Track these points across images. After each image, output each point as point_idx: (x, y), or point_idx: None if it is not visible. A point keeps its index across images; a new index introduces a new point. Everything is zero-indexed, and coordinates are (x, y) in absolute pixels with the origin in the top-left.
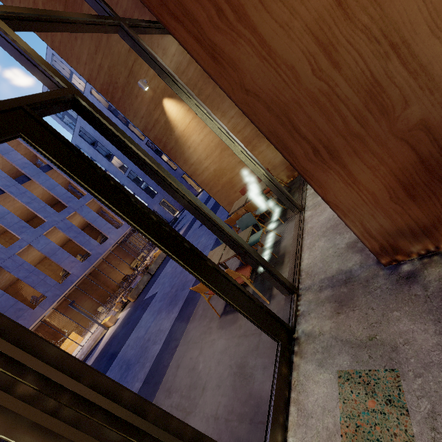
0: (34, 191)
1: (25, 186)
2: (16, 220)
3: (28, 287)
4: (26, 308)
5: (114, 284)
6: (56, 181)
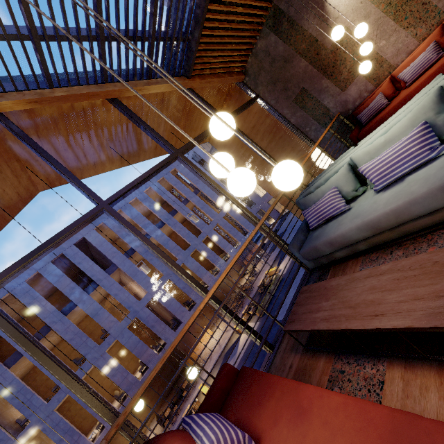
0: (177, 218)
1: (174, 217)
2: (174, 245)
3: (174, 288)
4: (186, 310)
5: (227, 288)
6: (188, 208)
